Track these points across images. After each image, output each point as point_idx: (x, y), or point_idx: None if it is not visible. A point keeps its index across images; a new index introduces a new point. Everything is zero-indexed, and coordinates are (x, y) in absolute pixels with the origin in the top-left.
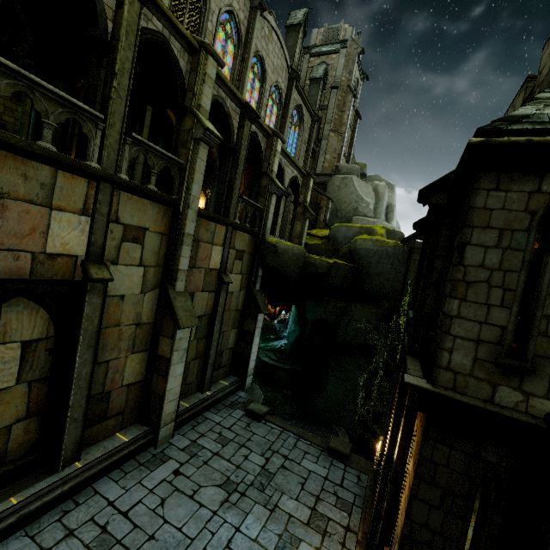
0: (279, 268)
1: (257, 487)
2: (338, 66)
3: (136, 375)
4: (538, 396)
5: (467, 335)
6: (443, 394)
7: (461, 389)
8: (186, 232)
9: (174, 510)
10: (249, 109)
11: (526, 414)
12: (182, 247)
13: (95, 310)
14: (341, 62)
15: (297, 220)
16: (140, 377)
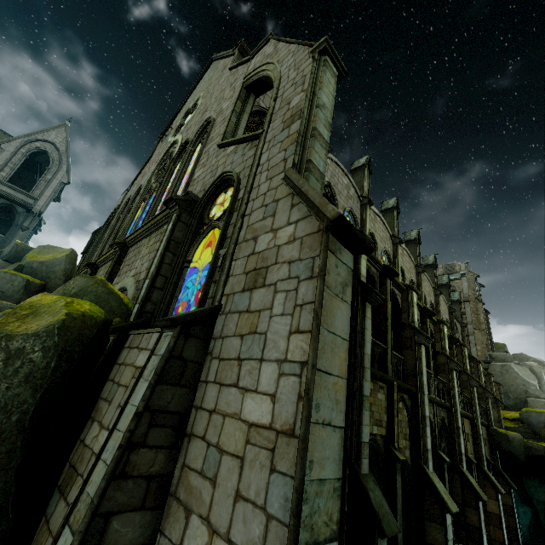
0: (512, 451)
1: None
2: (463, 287)
3: None
4: None
5: None
6: None
7: None
8: (480, 433)
9: None
10: (471, 357)
11: None
12: (481, 442)
13: (474, 478)
14: (465, 284)
15: (491, 408)
16: None
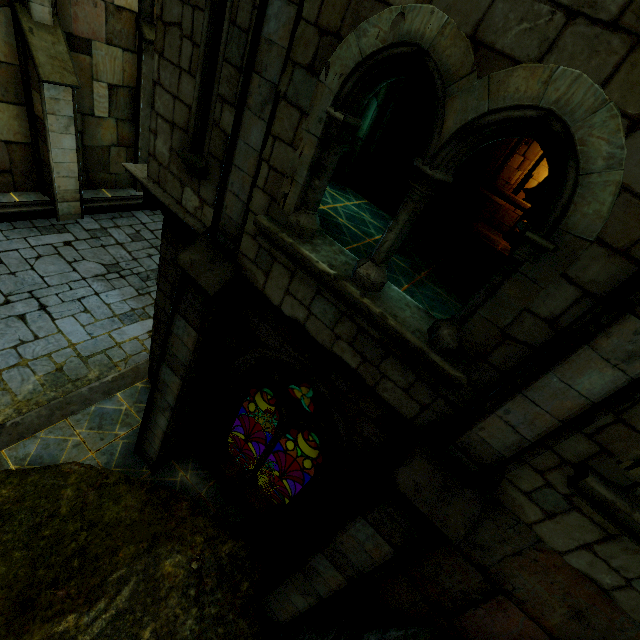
0: None
1: (141, 277)
2: None
3: (15, 133)
4: (209, 205)
5: (165, 114)
6: (144, 185)
7: (163, 185)
8: None
9: (46, 266)
10: None
11: (201, 223)
12: None
13: None
14: None
15: None
16: (24, 139)
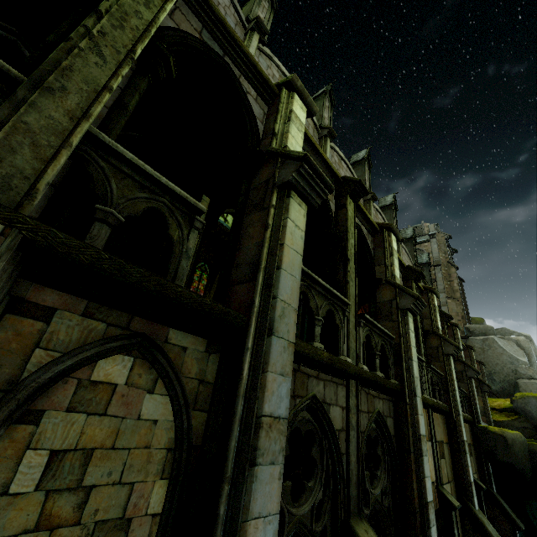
0: (513, 463)
1: None
2: (432, 250)
3: None
4: None
5: None
6: None
7: None
8: (464, 439)
9: None
10: (444, 315)
11: None
12: (466, 455)
13: None
14: (434, 247)
15: None
16: None
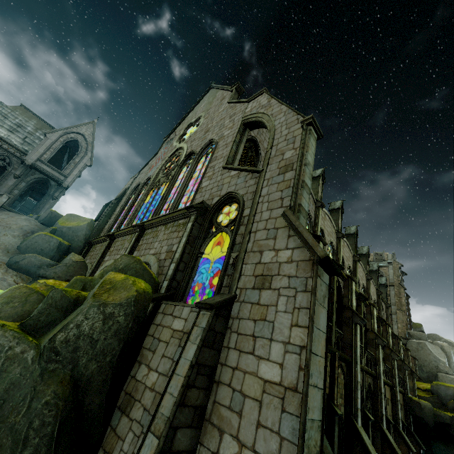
0: (423, 417)
1: None
2: (389, 273)
3: None
4: None
5: None
6: None
7: None
8: (398, 399)
9: None
10: (394, 334)
11: None
12: (398, 406)
13: (391, 436)
14: (390, 271)
15: (408, 378)
16: None
